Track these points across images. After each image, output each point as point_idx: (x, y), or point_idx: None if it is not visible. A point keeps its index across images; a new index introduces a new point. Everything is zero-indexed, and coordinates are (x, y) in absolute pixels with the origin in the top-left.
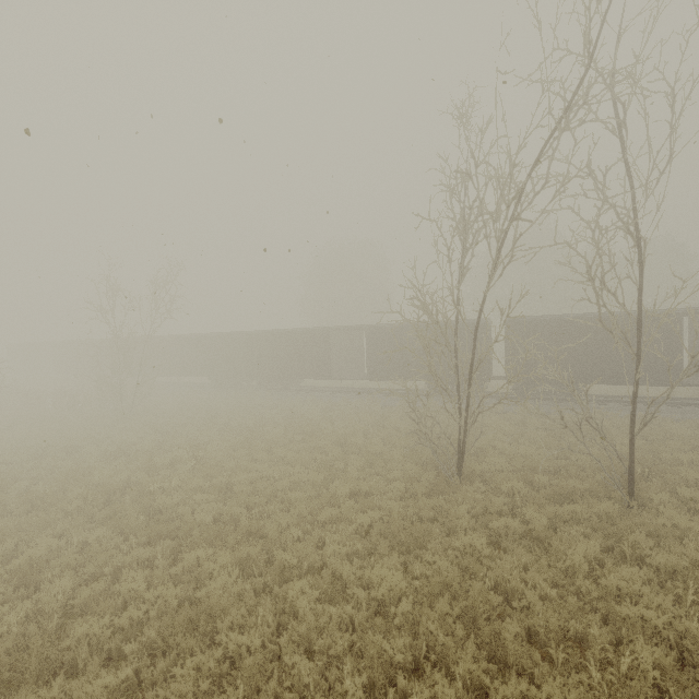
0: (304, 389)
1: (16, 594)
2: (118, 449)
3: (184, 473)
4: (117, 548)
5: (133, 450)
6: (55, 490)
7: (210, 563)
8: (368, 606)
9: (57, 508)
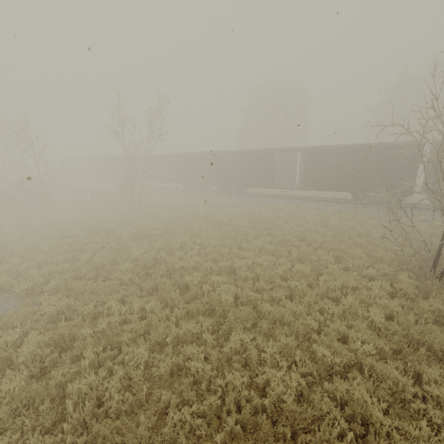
0: (250, 194)
1: (106, 353)
2: (141, 233)
3: (192, 255)
4: (166, 316)
5: (150, 233)
6: (108, 261)
7: (261, 353)
8: (443, 427)
9: (113, 276)
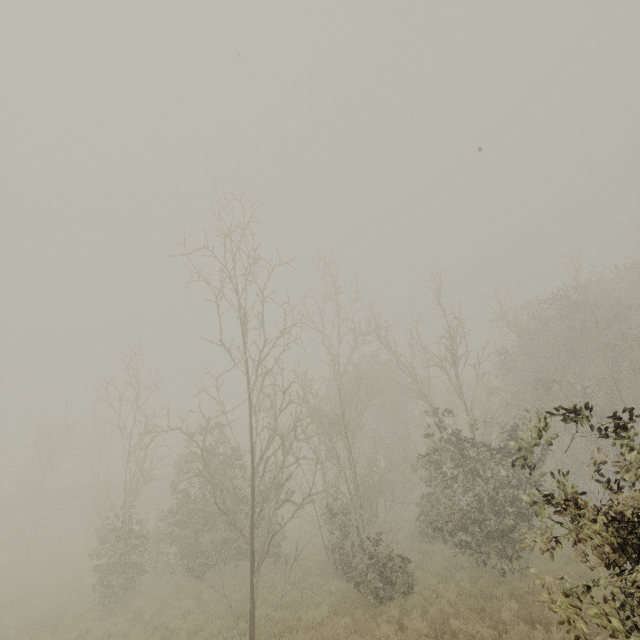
0: None
1: None
2: None
3: None
4: None
5: None
6: None
7: None
8: None
9: None
